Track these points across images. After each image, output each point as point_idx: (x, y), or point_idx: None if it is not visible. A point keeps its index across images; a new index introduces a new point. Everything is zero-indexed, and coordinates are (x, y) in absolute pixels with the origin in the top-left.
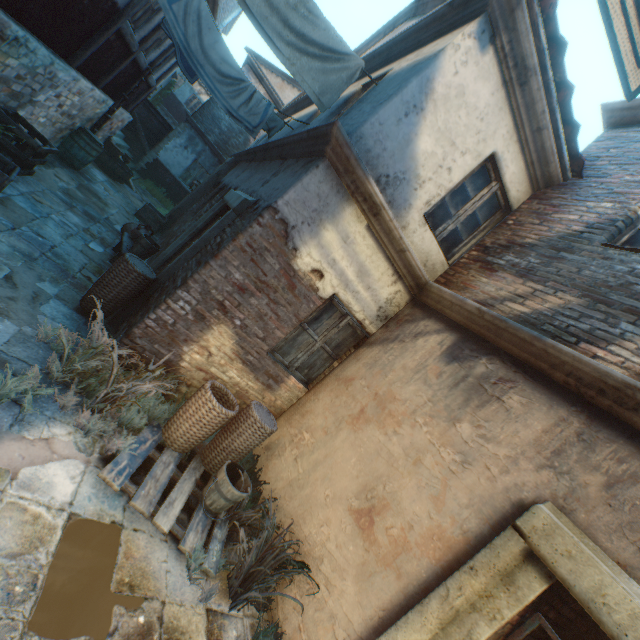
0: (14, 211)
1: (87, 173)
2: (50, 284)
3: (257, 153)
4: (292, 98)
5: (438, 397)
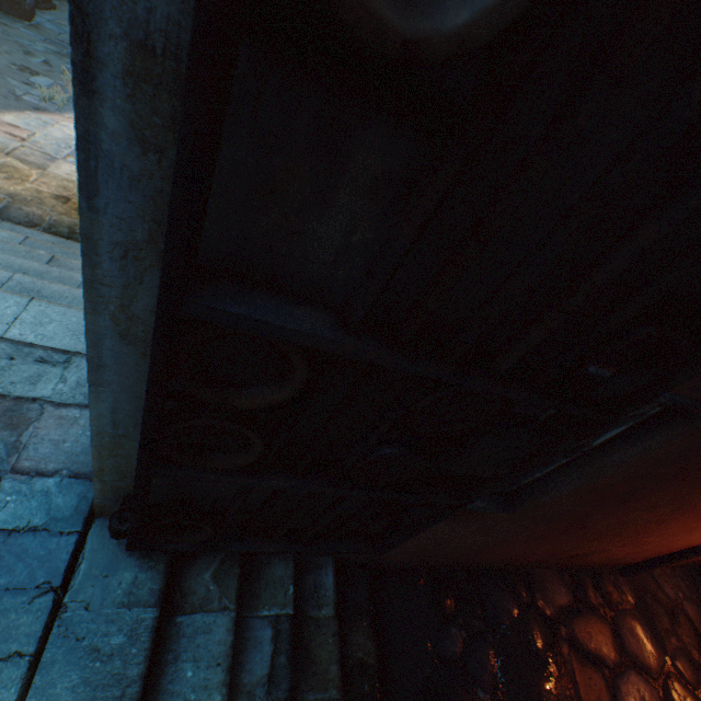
0: (46, 32)
1: None
2: None
3: None
4: None
5: None
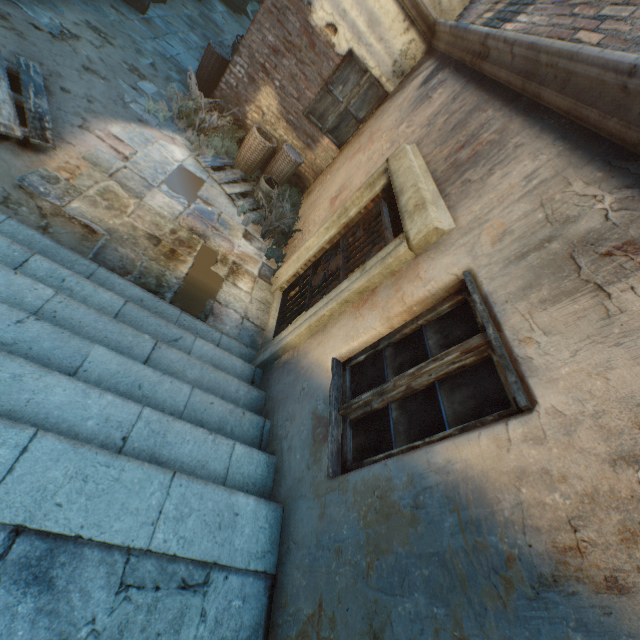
0: (155, 29)
1: (208, 4)
2: (176, 74)
3: None
4: None
5: (400, 116)
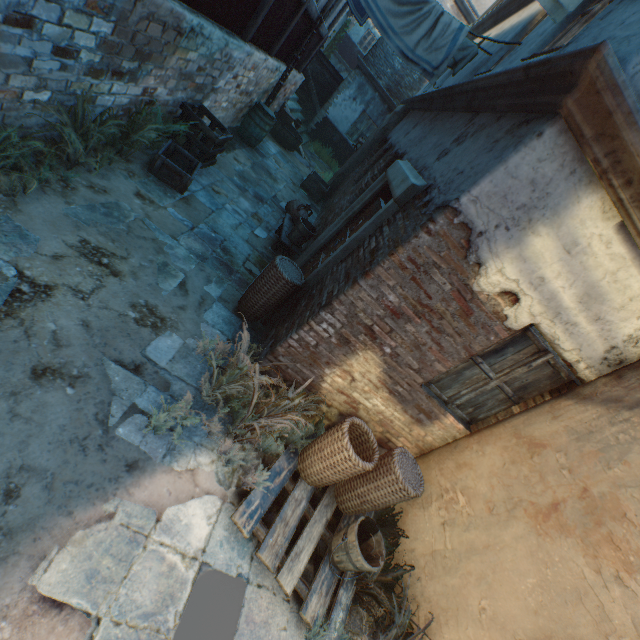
0: (195, 208)
1: (262, 148)
2: (215, 285)
3: (434, 100)
4: (490, 1)
5: None
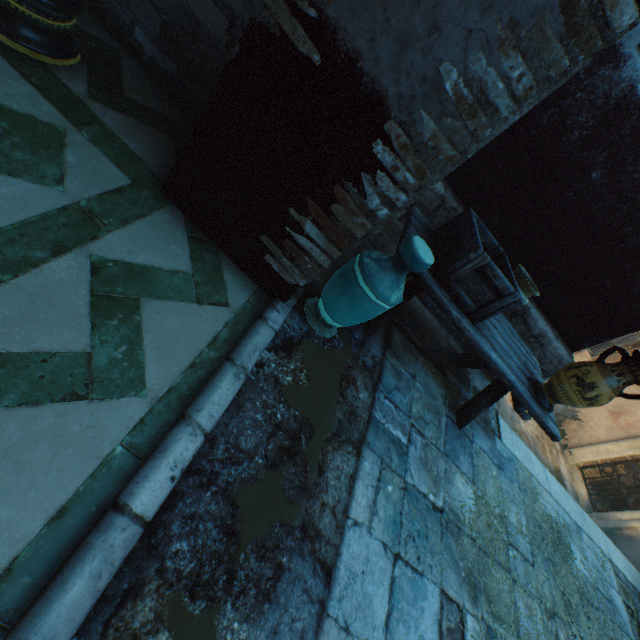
0: None
1: None
2: None
3: None
4: None
5: None
